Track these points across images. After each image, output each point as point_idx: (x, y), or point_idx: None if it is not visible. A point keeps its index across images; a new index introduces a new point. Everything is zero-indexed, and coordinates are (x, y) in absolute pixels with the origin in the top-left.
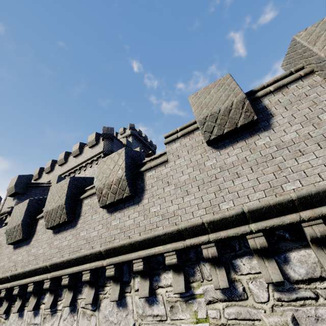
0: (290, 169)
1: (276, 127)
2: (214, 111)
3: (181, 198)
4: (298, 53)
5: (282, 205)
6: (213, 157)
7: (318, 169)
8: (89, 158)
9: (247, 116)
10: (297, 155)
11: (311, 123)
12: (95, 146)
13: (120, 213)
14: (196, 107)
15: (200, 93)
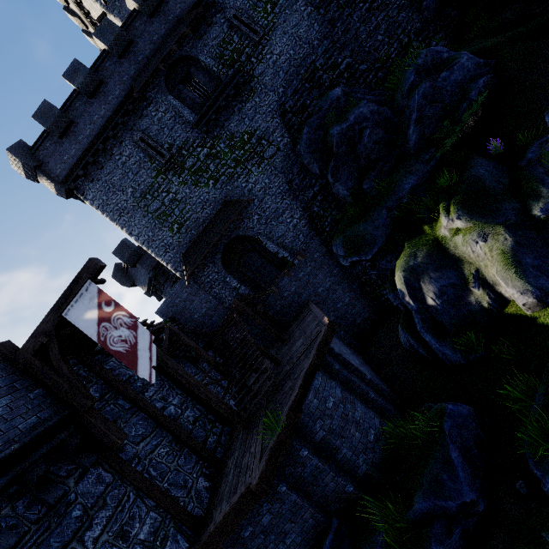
0: None
1: None
2: None
3: None
4: None
5: None
6: None
7: None
8: None
9: None
10: None
11: None
12: None
13: None
14: None
15: None
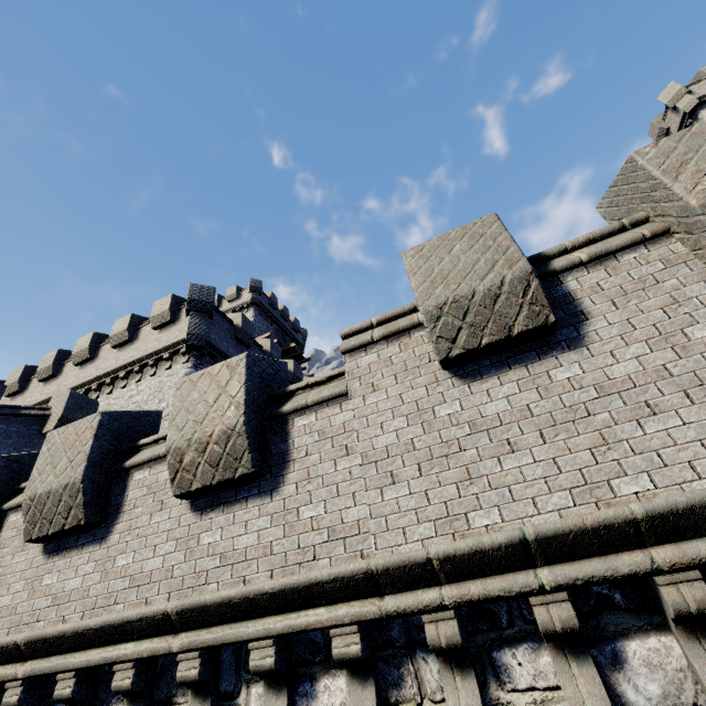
0: (627, 445)
1: (595, 344)
2: (462, 293)
3: (377, 490)
4: (639, 190)
5: (612, 529)
6: (455, 398)
7: (687, 451)
8: (152, 352)
9: (535, 314)
10: (642, 413)
11: (669, 344)
12: (168, 327)
13: (225, 515)
14: (421, 278)
15: (431, 249)
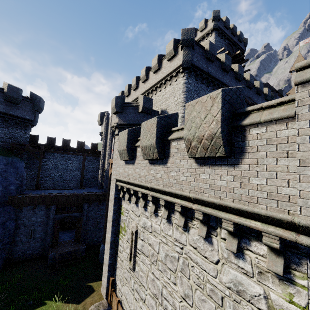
0: None
1: None
2: None
3: (308, 184)
4: None
5: None
6: None
7: None
8: (168, 73)
9: None
10: None
11: None
12: (173, 59)
13: (210, 169)
14: None
15: None
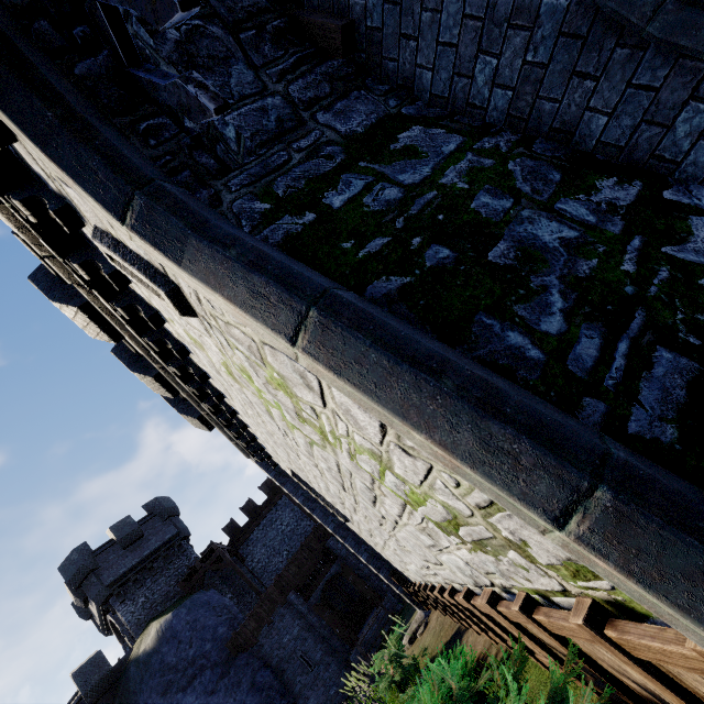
0: None
1: None
2: None
3: None
4: None
5: None
6: None
7: None
8: None
9: None
10: None
11: None
12: None
13: None
14: None
15: None
